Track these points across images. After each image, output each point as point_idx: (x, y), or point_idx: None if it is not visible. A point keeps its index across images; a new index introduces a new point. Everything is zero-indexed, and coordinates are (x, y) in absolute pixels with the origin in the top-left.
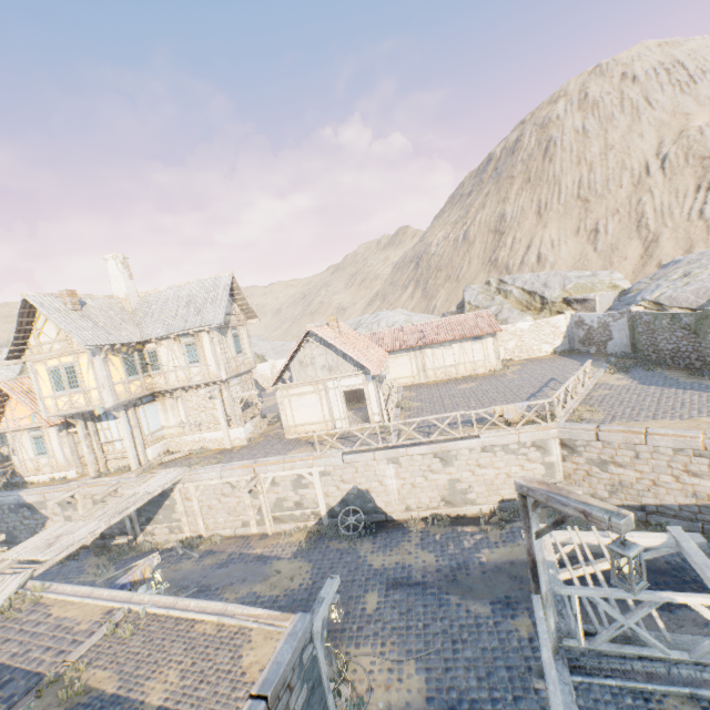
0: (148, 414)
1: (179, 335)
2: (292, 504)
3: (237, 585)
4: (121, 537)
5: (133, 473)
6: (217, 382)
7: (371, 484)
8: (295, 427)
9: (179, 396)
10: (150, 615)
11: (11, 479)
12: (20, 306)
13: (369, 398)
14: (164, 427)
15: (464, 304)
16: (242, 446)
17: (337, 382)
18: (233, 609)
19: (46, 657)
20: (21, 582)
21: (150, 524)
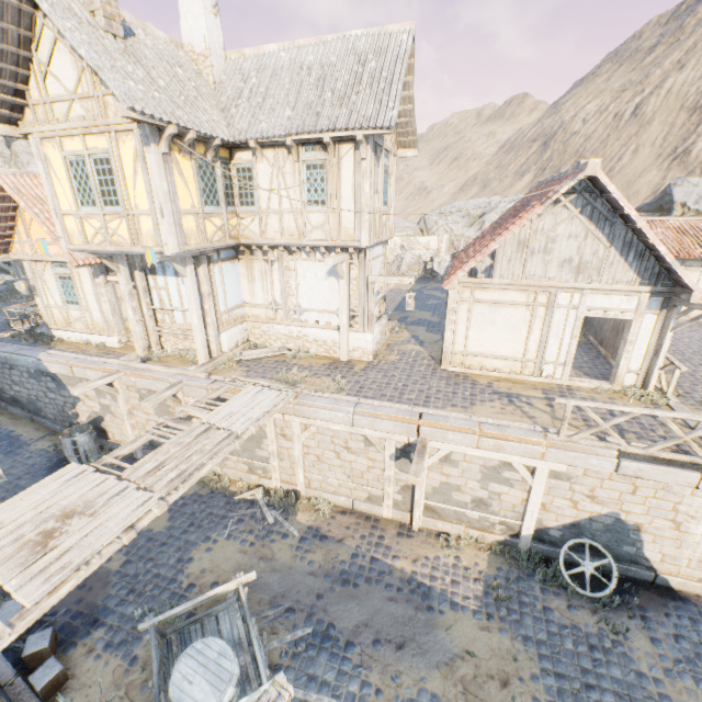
0: (225, 278)
1: (297, 143)
2: (468, 499)
3: (390, 654)
4: None
5: (200, 370)
6: (350, 249)
7: (652, 520)
8: (464, 356)
9: (275, 259)
10: None
11: (35, 328)
12: None
13: (634, 342)
14: (246, 304)
15: (668, 206)
16: (366, 363)
17: (582, 297)
18: None
19: None
20: None
21: None
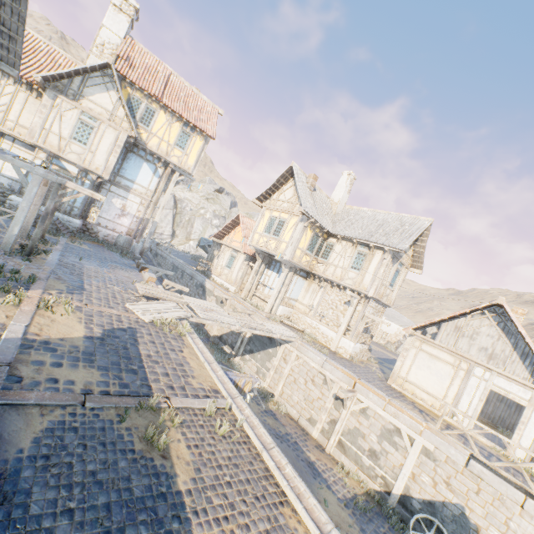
0: (296, 283)
1: (358, 243)
2: (367, 447)
3: None
4: (228, 347)
5: (264, 313)
6: (362, 294)
7: (488, 526)
8: (404, 380)
9: (323, 286)
10: (243, 432)
11: (206, 270)
12: (286, 170)
13: (526, 424)
14: (298, 300)
15: None
16: (343, 357)
17: (490, 375)
18: None
19: (161, 379)
20: (182, 316)
21: (249, 354)
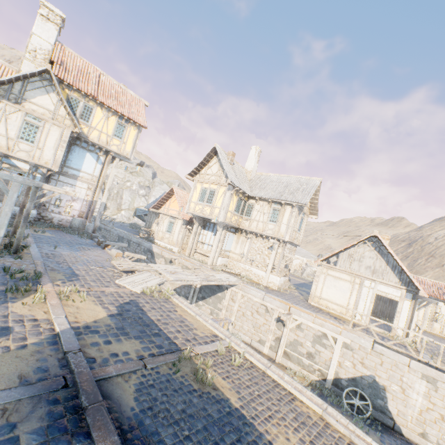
0: (228, 238)
1: (272, 201)
2: (305, 351)
3: None
4: (183, 298)
5: (208, 265)
6: (280, 240)
7: (390, 384)
8: (319, 298)
9: (249, 237)
10: (247, 360)
11: (149, 237)
12: (210, 150)
13: (400, 312)
14: (231, 251)
15: None
16: (274, 289)
17: (375, 284)
18: (334, 414)
19: (178, 335)
20: (160, 282)
21: (202, 300)
